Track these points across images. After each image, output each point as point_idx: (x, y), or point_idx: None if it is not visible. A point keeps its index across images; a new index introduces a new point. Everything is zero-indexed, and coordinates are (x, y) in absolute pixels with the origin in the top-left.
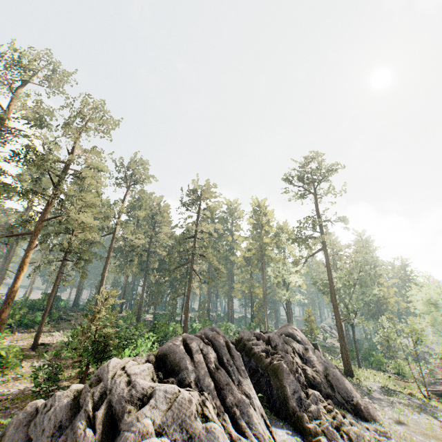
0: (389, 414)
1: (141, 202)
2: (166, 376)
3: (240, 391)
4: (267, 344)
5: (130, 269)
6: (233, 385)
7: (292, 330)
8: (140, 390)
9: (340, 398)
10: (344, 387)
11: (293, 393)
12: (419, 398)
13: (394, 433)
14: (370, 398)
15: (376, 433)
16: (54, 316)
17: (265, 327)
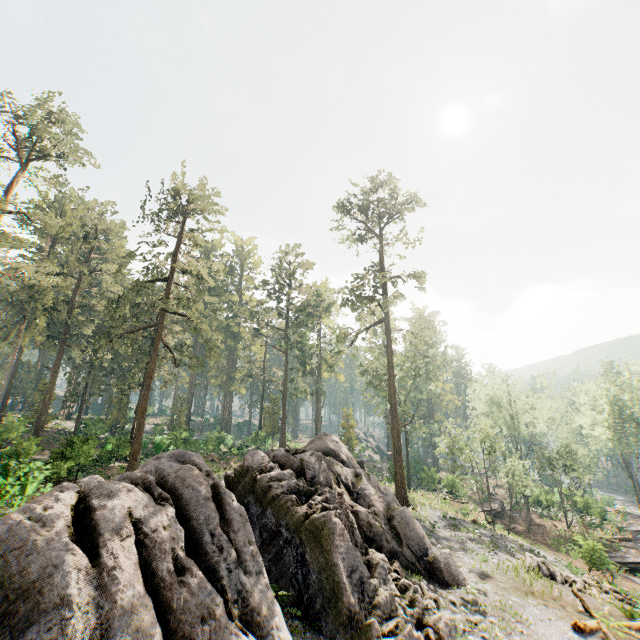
0: (467, 563)
1: (64, 209)
2: None
3: (242, 616)
4: (298, 476)
5: (29, 336)
6: (223, 612)
7: (333, 444)
8: None
9: (410, 555)
10: (416, 534)
11: (349, 574)
12: (485, 526)
13: (490, 604)
14: (436, 539)
15: (466, 610)
16: None
17: (281, 437)
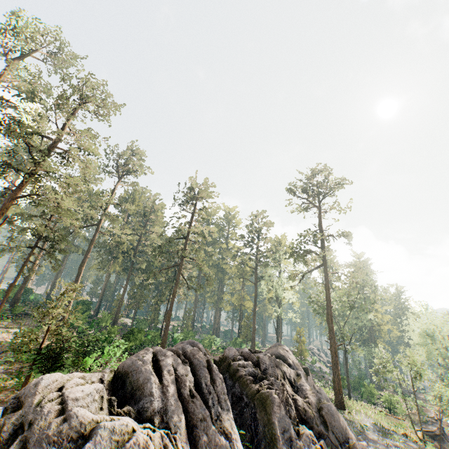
0: None
1: (135, 197)
2: (122, 402)
3: (219, 428)
4: (256, 367)
5: (114, 267)
6: (210, 420)
7: (283, 351)
8: (76, 425)
9: (334, 439)
10: (340, 424)
11: (282, 431)
12: (415, 440)
13: None
14: (364, 438)
15: None
16: (17, 310)
17: (252, 344)
